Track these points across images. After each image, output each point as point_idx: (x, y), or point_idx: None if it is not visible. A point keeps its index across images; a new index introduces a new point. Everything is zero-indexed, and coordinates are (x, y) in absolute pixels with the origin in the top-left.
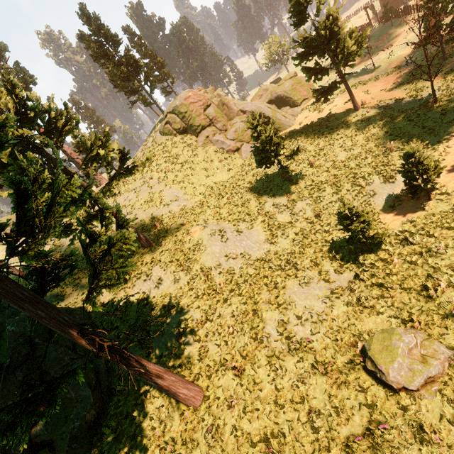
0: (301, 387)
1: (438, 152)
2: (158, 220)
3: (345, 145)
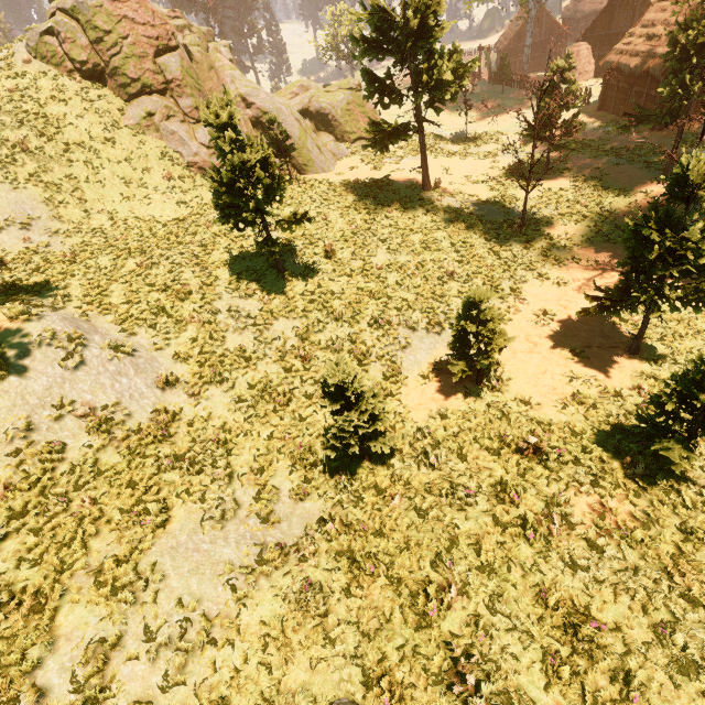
0: None
1: (506, 304)
2: None
3: (392, 241)
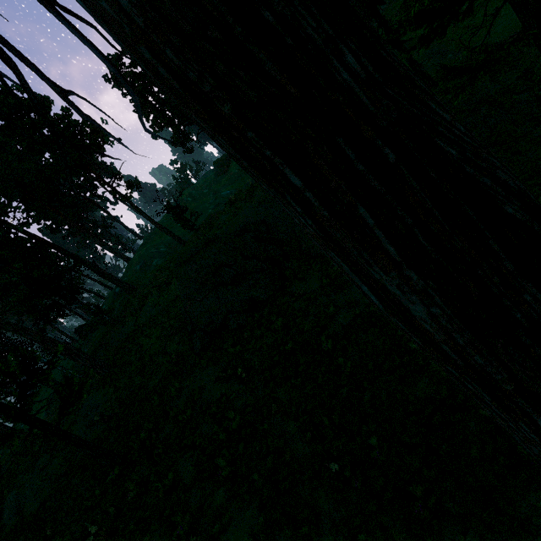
0: None
1: None
2: None
3: None
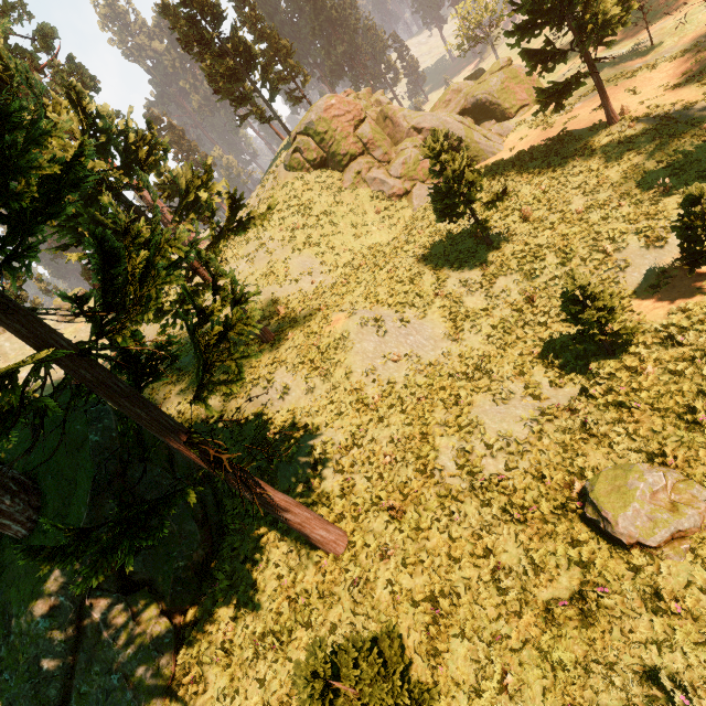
0: (487, 538)
1: None
2: (282, 304)
3: (586, 185)
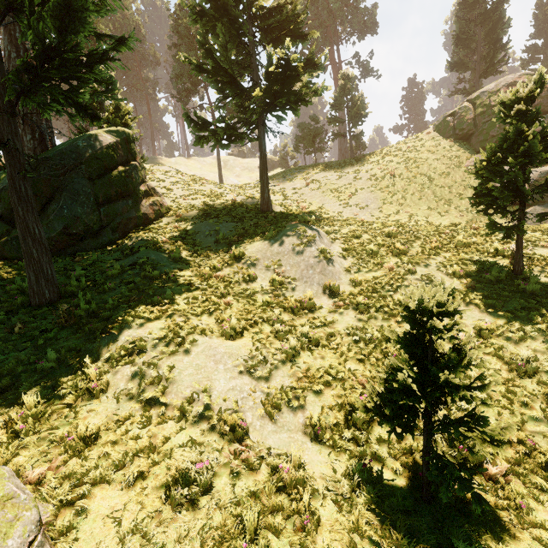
0: None
1: None
2: (320, 212)
3: None
